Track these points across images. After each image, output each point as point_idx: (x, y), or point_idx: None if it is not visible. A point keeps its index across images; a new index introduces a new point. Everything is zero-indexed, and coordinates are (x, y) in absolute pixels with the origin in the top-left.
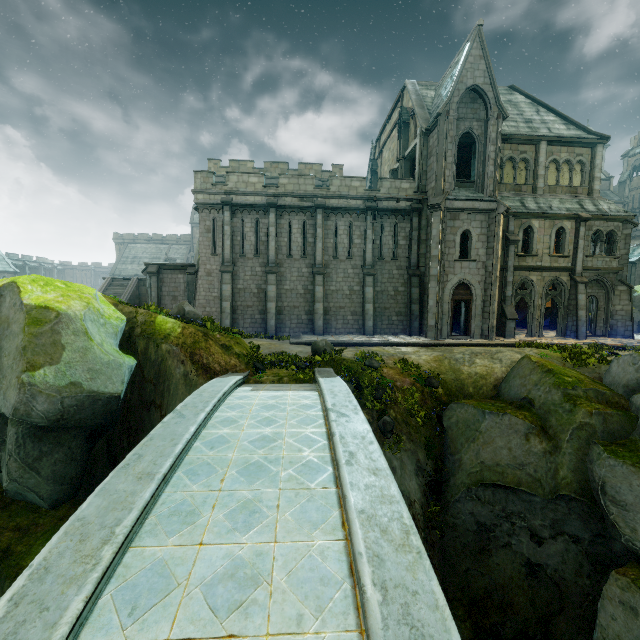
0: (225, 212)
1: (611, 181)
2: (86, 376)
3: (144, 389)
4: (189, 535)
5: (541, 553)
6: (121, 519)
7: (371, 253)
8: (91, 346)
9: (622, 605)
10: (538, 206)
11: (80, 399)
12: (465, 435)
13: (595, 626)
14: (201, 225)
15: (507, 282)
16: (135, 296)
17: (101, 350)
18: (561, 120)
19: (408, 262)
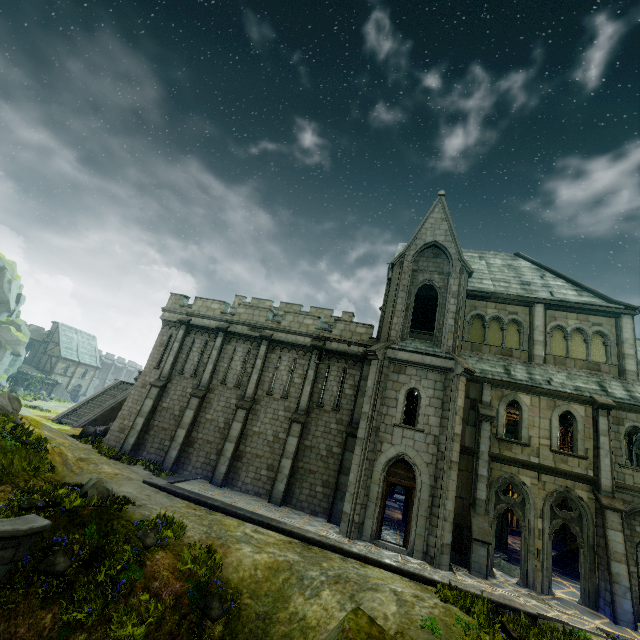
0: (180, 330)
1: None
2: None
3: None
4: None
5: None
6: None
7: (308, 396)
8: None
9: None
10: (530, 377)
11: None
12: None
13: None
14: (158, 339)
15: (478, 475)
16: None
17: None
18: (572, 286)
19: (350, 416)
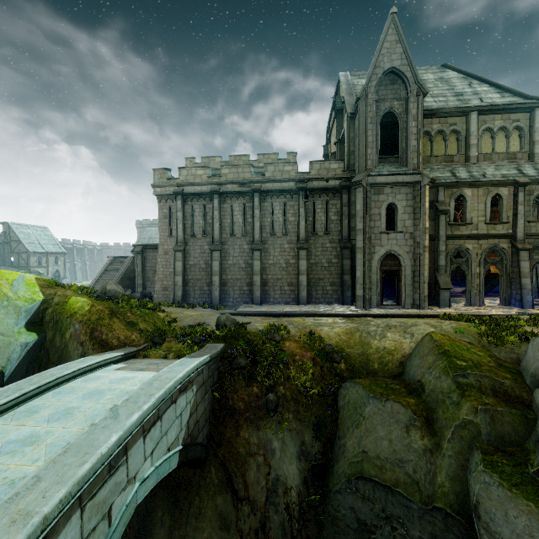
0: (178, 201)
1: None
2: None
3: (48, 361)
4: None
5: None
6: None
7: (304, 229)
8: None
9: None
10: (470, 175)
11: None
12: (352, 418)
13: None
14: (160, 213)
15: (439, 251)
16: (130, 270)
17: None
18: (495, 89)
19: (340, 235)
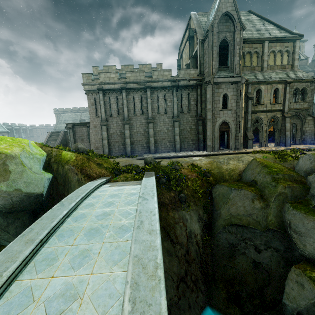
0: (100, 94)
1: (308, 60)
2: (23, 185)
3: (58, 188)
4: (48, 272)
5: (260, 257)
6: (8, 267)
7: (176, 110)
8: (25, 170)
9: (297, 283)
10: (264, 77)
11: (21, 197)
12: (222, 201)
13: (284, 292)
14: (88, 102)
15: (248, 119)
16: (63, 140)
17: (31, 172)
18: (276, 28)
19: (196, 113)
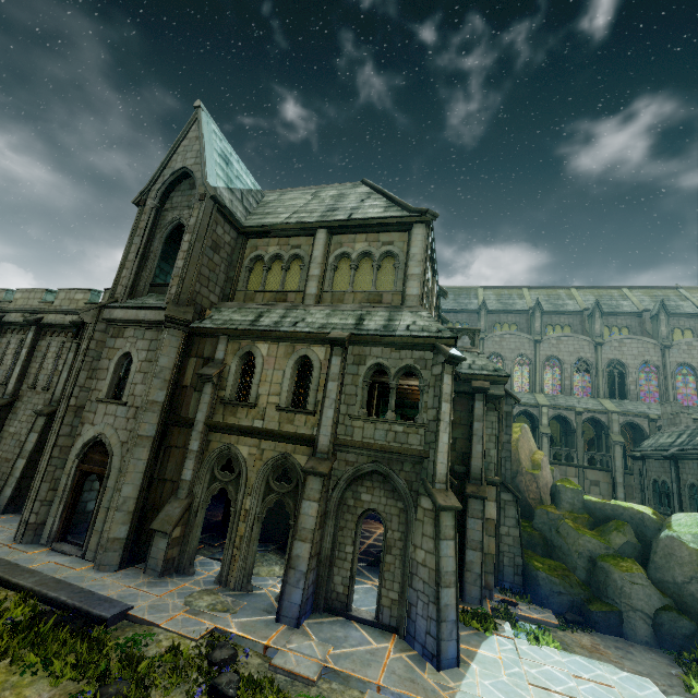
0: None
1: None
2: None
3: None
4: None
5: None
6: None
7: (64, 384)
8: None
9: None
10: (278, 320)
11: None
12: None
13: None
14: None
15: (189, 451)
16: None
17: None
18: (388, 203)
19: None
